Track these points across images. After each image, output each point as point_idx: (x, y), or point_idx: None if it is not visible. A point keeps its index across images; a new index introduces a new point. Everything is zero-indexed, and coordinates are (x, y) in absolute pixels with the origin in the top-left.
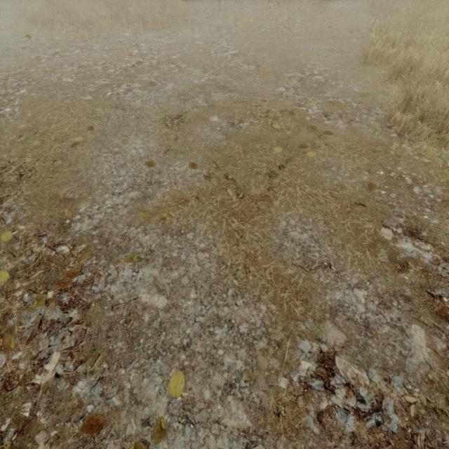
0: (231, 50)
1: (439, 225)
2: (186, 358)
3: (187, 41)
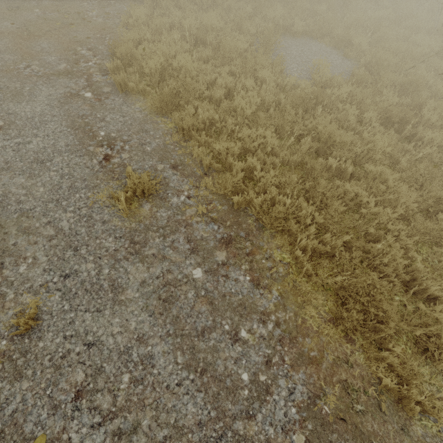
0: None
1: (103, 49)
2: None
3: None
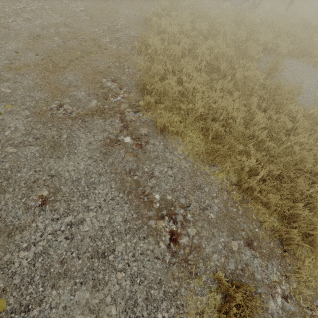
0: (81, 7)
1: (125, 79)
2: (14, 103)
3: None
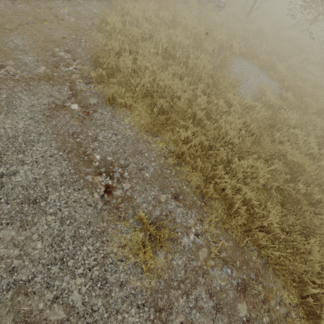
0: None
1: (80, 52)
2: None
3: None
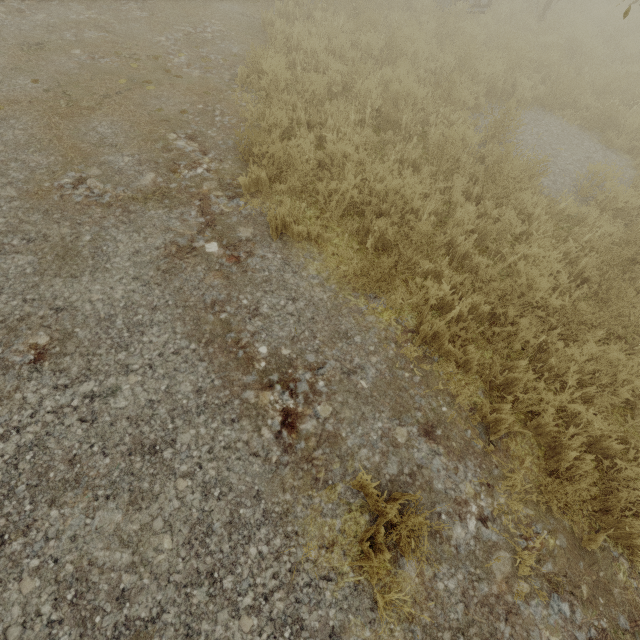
0: None
1: (215, 137)
2: None
3: None
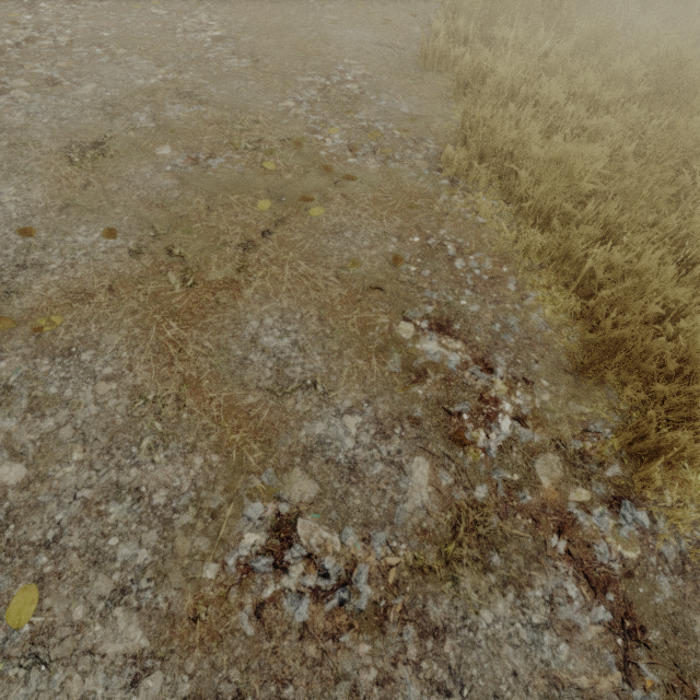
0: (213, 29)
1: (479, 313)
2: (49, 560)
3: (134, 5)
